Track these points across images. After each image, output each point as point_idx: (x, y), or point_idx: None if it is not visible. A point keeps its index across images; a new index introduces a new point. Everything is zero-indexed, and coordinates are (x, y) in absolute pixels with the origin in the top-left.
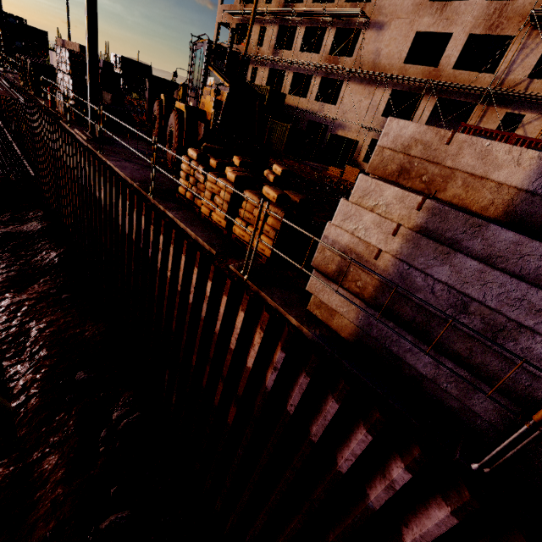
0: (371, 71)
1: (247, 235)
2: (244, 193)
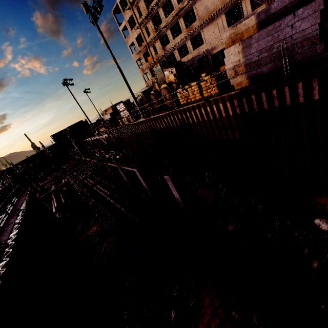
0: (209, 17)
1: (208, 93)
2: (200, 84)
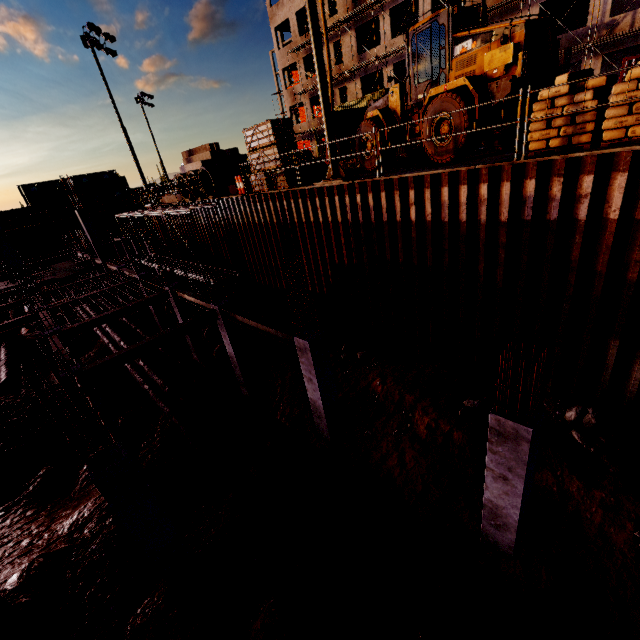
0: None
1: None
2: None
